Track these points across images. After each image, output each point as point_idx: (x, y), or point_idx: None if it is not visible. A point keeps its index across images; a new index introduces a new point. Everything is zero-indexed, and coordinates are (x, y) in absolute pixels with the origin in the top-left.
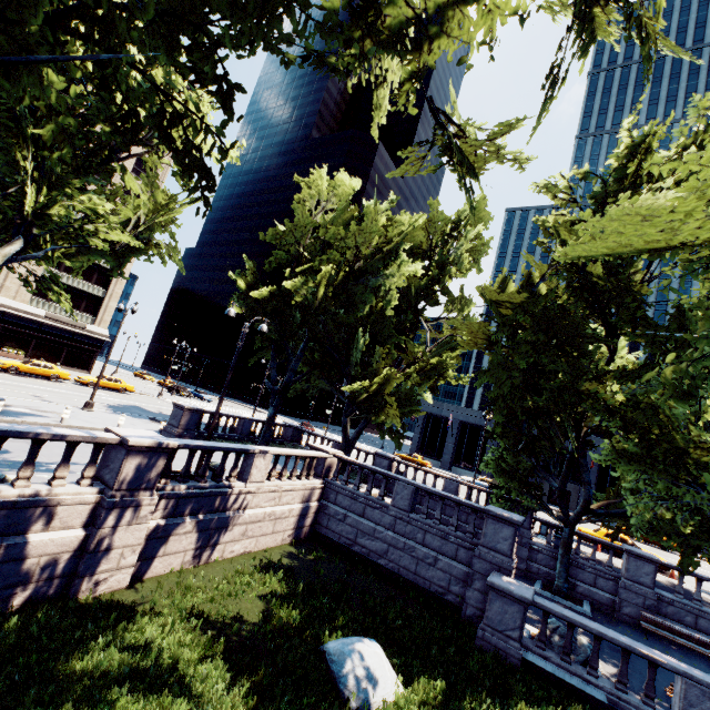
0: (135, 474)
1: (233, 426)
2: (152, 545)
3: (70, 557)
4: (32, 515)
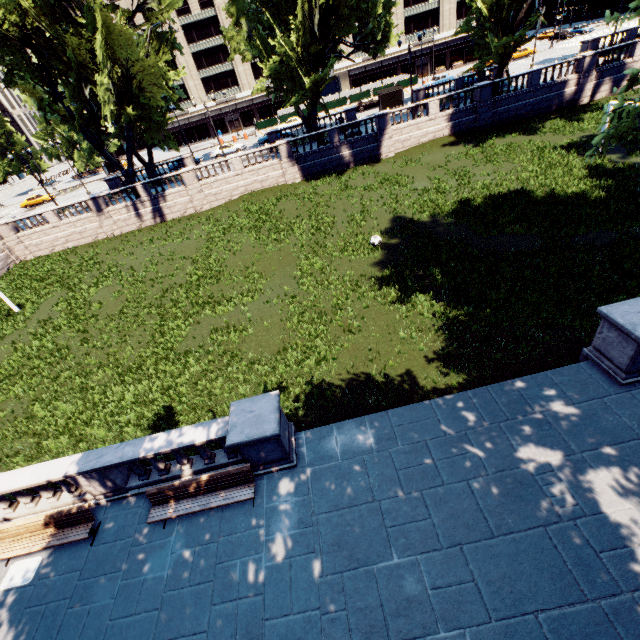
0: (588, 66)
1: (621, 39)
2: (594, 90)
3: (572, 95)
4: (563, 85)
